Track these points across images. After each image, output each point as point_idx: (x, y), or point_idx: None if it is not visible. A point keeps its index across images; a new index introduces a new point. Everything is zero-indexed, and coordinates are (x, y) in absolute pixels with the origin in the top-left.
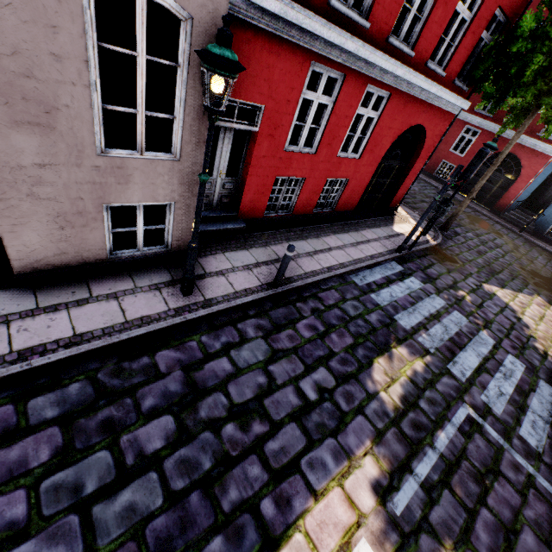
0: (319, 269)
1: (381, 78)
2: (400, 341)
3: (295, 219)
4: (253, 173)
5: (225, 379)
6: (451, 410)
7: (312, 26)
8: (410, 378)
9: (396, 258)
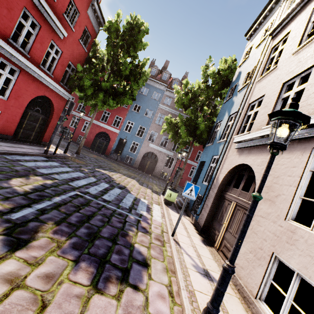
0: None
1: (10, 58)
2: (38, 175)
3: None
4: None
5: None
6: (66, 192)
7: None
8: (41, 184)
9: (44, 156)
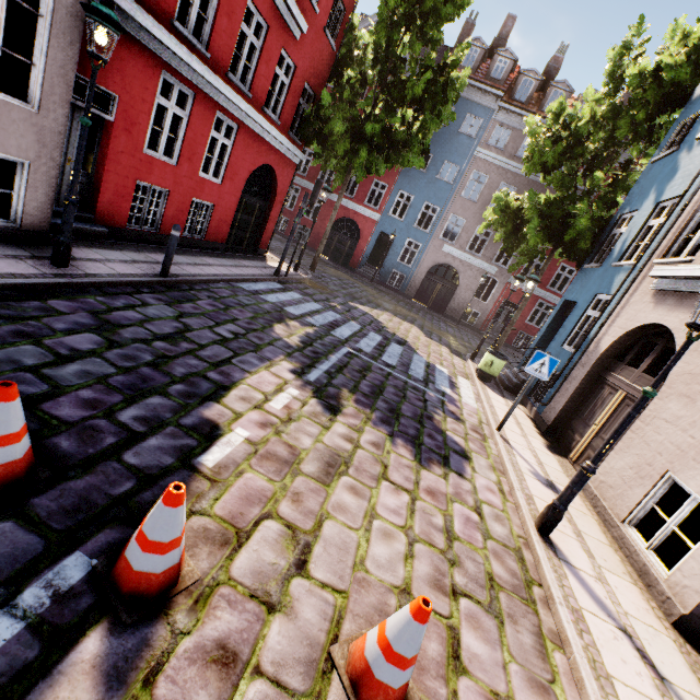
0: (205, 274)
1: (228, 108)
2: (292, 319)
3: (164, 239)
4: (111, 169)
5: (140, 321)
6: (337, 349)
7: (161, 36)
8: (304, 335)
9: (276, 281)
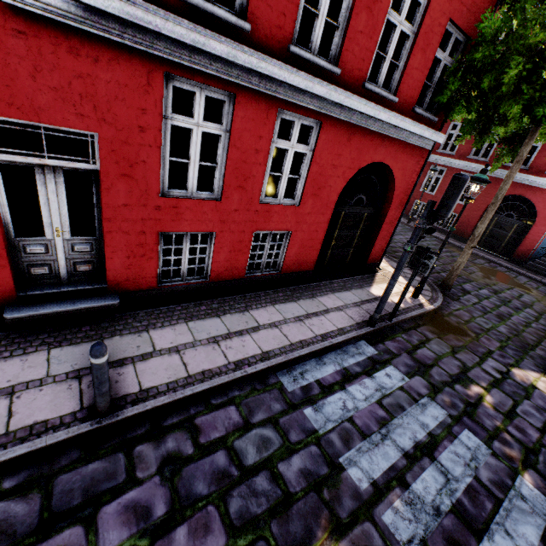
0: (219, 366)
1: (296, 100)
2: (340, 531)
3: (217, 286)
4: (113, 229)
5: None
6: None
7: (130, 12)
8: None
9: (368, 334)
